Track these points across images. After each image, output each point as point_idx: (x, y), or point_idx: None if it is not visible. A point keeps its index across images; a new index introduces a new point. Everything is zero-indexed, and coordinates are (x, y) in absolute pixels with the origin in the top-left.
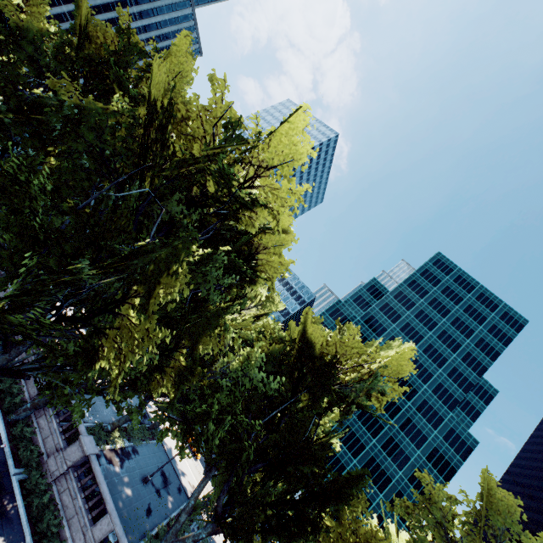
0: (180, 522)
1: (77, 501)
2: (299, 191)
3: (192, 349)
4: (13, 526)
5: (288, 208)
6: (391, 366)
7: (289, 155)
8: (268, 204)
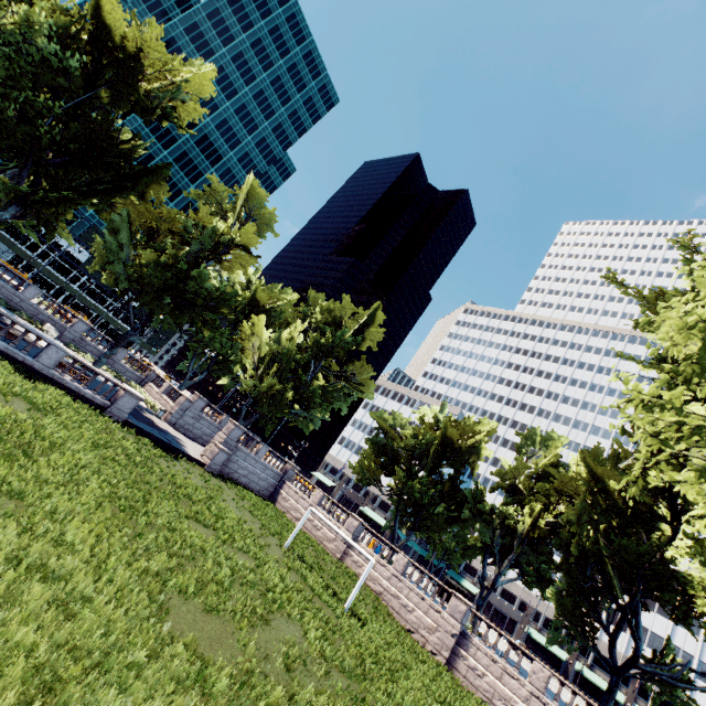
0: None
1: None
2: None
3: None
4: None
5: None
6: (195, 83)
7: None
8: None
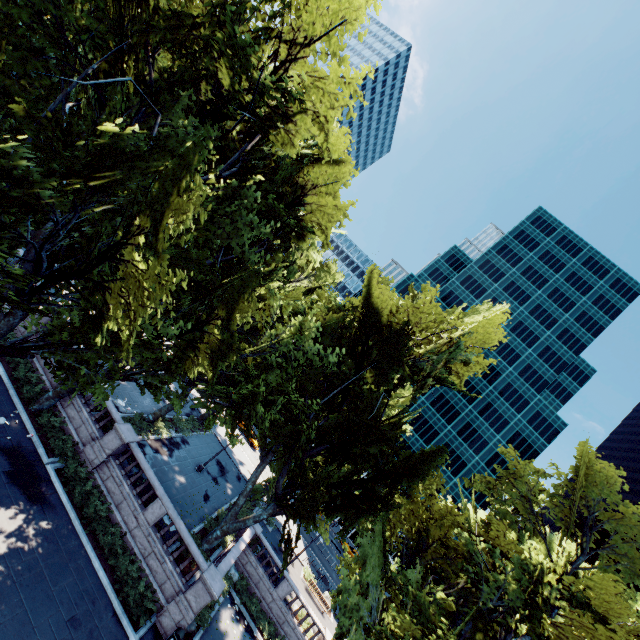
0: (238, 505)
1: (124, 487)
2: (357, 81)
3: (228, 319)
4: (56, 511)
5: (340, 112)
6: (477, 333)
7: (339, 17)
8: (312, 108)
